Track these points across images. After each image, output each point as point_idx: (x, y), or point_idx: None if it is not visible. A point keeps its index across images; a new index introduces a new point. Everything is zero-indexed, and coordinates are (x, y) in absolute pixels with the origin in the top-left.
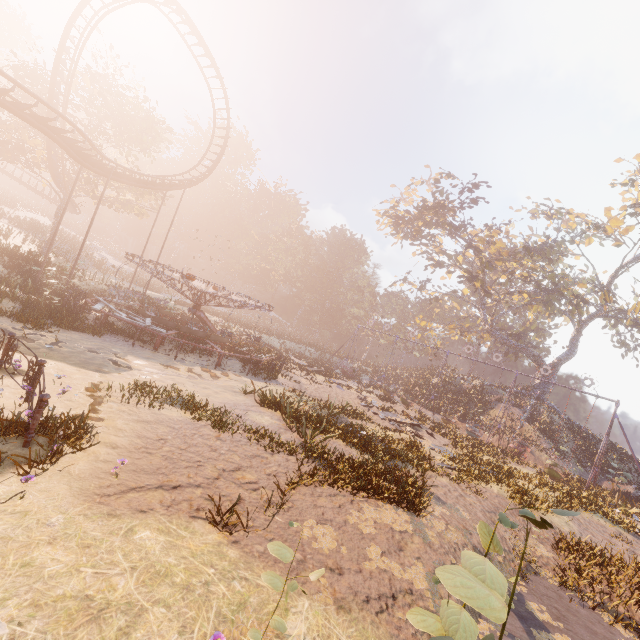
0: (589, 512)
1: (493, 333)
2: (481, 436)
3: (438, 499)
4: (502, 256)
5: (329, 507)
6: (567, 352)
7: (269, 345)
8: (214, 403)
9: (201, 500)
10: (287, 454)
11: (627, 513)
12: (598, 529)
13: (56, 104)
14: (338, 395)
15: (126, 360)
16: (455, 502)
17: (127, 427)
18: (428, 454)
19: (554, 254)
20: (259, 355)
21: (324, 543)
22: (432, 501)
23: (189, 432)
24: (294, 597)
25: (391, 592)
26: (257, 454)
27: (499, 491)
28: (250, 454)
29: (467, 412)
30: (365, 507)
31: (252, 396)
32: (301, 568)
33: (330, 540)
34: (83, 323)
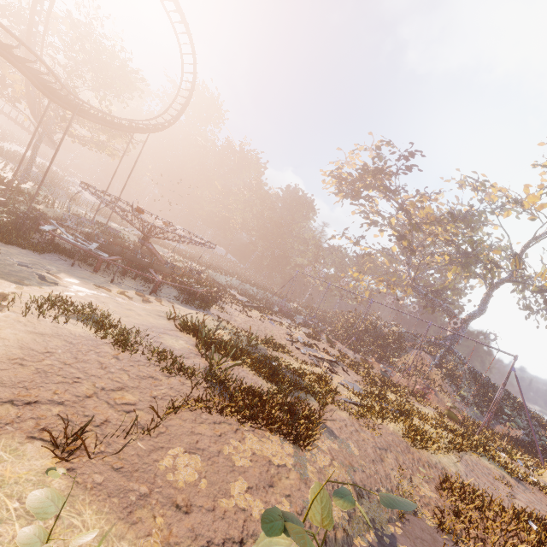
0: (477, 454)
1: (415, 288)
2: (393, 376)
3: (331, 433)
4: (429, 220)
5: (208, 435)
6: (478, 310)
7: (216, 281)
8: (130, 324)
9: (54, 419)
10: (186, 378)
11: (513, 457)
12: (484, 471)
13: (34, 42)
14: (266, 329)
15: (56, 277)
16: (348, 437)
17: (13, 337)
18: (335, 389)
19: (475, 222)
20: (197, 286)
21: (182, 475)
22: (324, 435)
23: (86, 348)
24: (112, 541)
25: (241, 536)
26: (151, 375)
27: (395, 429)
28: (143, 375)
29: (384, 354)
30: (248, 437)
31: (176, 321)
32: (140, 504)
33: (191, 472)
34: (26, 240)
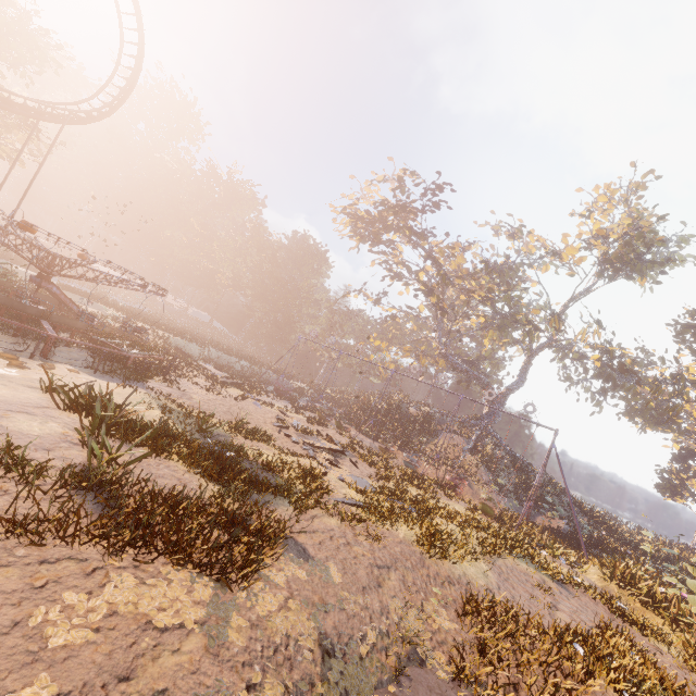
0: (513, 557)
1: (446, 356)
2: (419, 467)
3: (302, 552)
4: (462, 273)
5: (6, 589)
6: (516, 381)
7: (181, 350)
8: None
9: None
10: (19, 482)
11: (554, 555)
12: (521, 578)
13: None
14: (244, 411)
15: None
16: (330, 555)
17: None
18: (327, 486)
19: (512, 277)
20: (130, 350)
21: None
22: (288, 557)
23: None
24: None
25: None
26: None
27: (406, 535)
28: None
29: (410, 441)
30: (116, 581)
31: (62, 395)
32: None
33: None
34: None
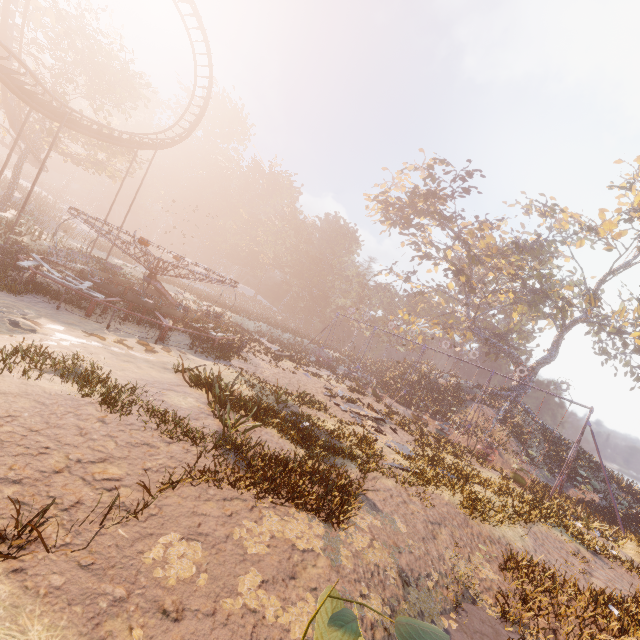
0: (548, 525)
1: (475, 331)
2: (450, 435)
3: (373, 506)
4: (491, 252)
5: (214, 515)
6: (547, 355)
7: (241, 326)
8: (126, 378)
9: (5, 503)
10: (192, 444)
11: (589, 527)
12: (555, 545)
13: (11, 38)
14: (300, 382)
15: (34, 322)
16: (394, 510)
17: None
18: (380, 452)
19: (544, 254)
20: (215, 333)
21: (175, 570)
22: (364, 509)
23: (62, 410)
24: None
25: None
26: (147, 442)
27: (450, 498)
28: (136, 441)
29: (440, 409)
30: (267, 516)
31: (186, 375)
32: (112, 612)
33: (188, 565)
34: None
